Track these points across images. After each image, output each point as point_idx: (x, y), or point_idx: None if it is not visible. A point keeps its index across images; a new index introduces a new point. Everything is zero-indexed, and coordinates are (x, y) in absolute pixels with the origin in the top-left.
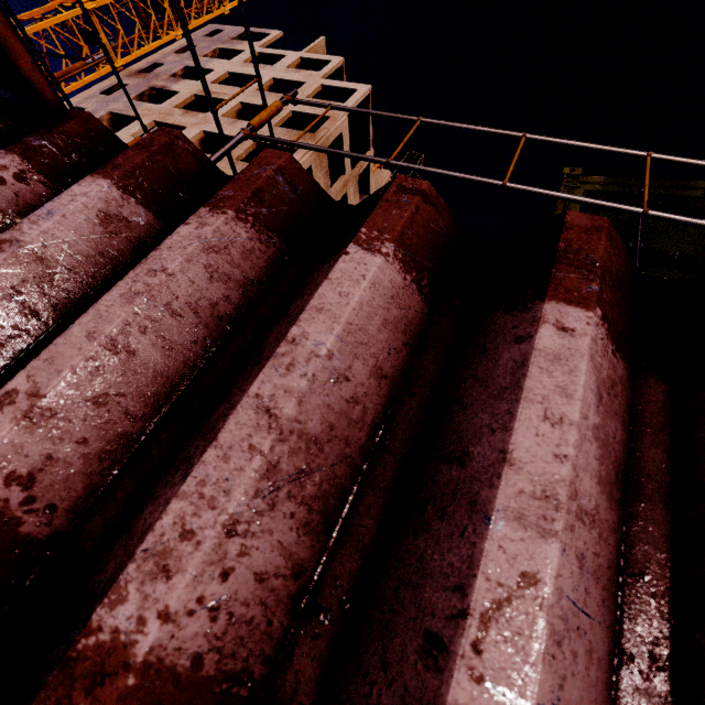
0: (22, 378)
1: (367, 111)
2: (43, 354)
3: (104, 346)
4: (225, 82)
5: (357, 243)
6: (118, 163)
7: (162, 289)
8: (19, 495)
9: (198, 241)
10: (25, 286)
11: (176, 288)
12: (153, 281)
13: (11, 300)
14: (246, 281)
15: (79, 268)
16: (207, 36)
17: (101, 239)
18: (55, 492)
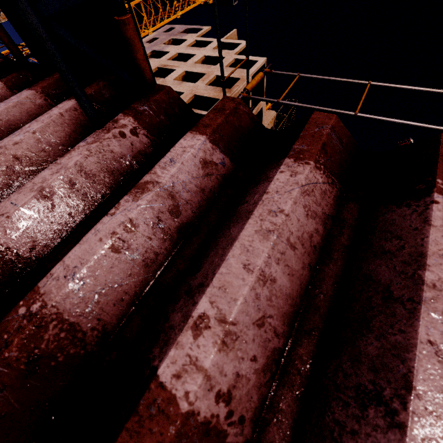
0: (206, 303)
1: (327, 78)
2: (214, 282)
3: (258, 277)
4: (175, 59)
5: (441, 193)
6: (206, 123)
7: (284, 227)
8: (223, 410)
9: (298, 187)
10: (164, 216)
11: (291, 225)
12: (277, 220)
13: (156, 226)
14: (324, 216)
15: (192, 200)
16: (165, 32)
17: (202, 179)
18: (242, 405)
